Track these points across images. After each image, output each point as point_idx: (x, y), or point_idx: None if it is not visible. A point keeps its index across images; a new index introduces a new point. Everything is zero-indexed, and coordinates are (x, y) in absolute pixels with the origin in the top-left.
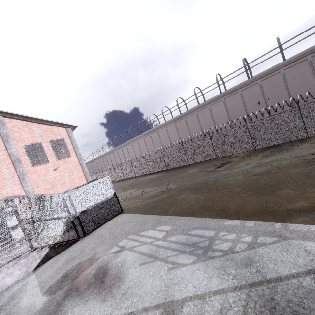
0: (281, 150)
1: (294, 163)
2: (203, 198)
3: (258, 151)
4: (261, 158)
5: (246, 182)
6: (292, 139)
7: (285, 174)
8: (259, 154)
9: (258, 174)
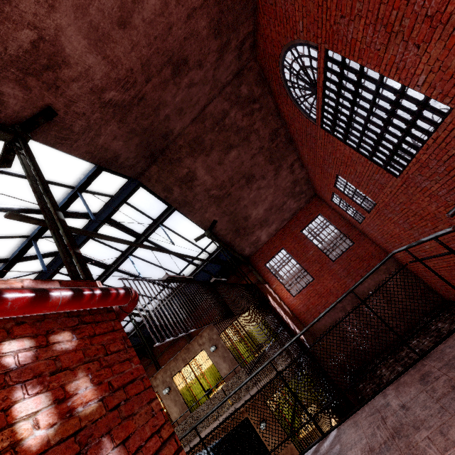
0: None
1: None
2: None
3: None
4: None
5: None
6: None
7: None
8: None
9: None
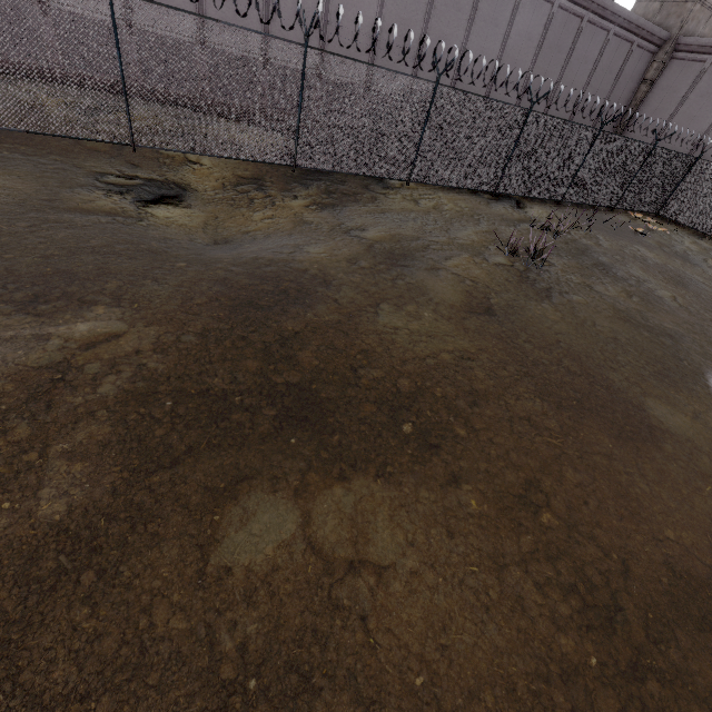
0: (356, 195)
1: (498, 275)
2: (475, 502)
3: (278, 170)
4: (320, 209)
5: (498, 354)
6: (384, 173)
7: (547, 321)
8: (295, 188)
9: (471, 307)
